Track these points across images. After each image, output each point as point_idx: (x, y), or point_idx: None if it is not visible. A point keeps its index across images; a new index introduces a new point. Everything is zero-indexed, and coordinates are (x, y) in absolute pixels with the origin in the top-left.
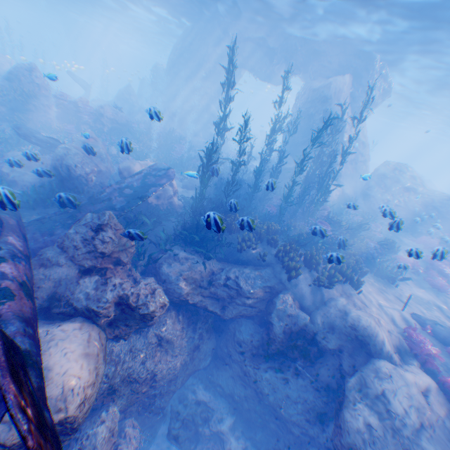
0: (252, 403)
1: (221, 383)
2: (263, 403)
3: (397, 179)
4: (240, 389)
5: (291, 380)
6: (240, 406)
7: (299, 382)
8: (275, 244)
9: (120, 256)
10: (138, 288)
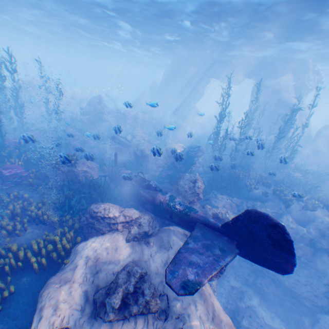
0: (270, 288)
1: (245, 276)
2: (279, 287)
3: None
4: (260, 279)
5: (298, 270)
6: (261, 290)
7: (303, 271)
8: (270, 186)
9: (199, 195)
10: (219, 210)
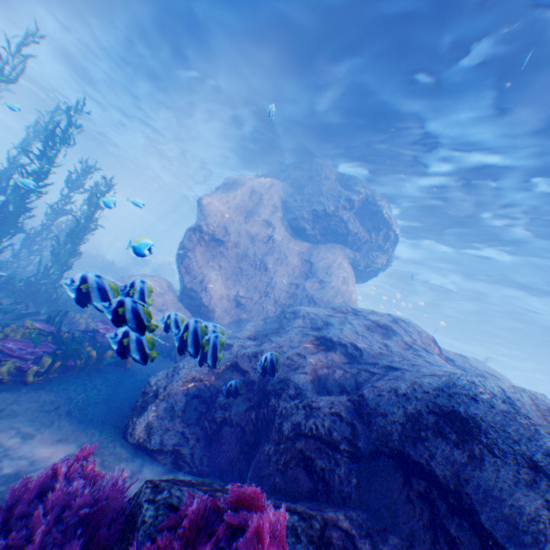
0: None
1: None
2: None
3: (327, 324)
4: None
5: None
6: None
7: None
8: None
9: None
10: None
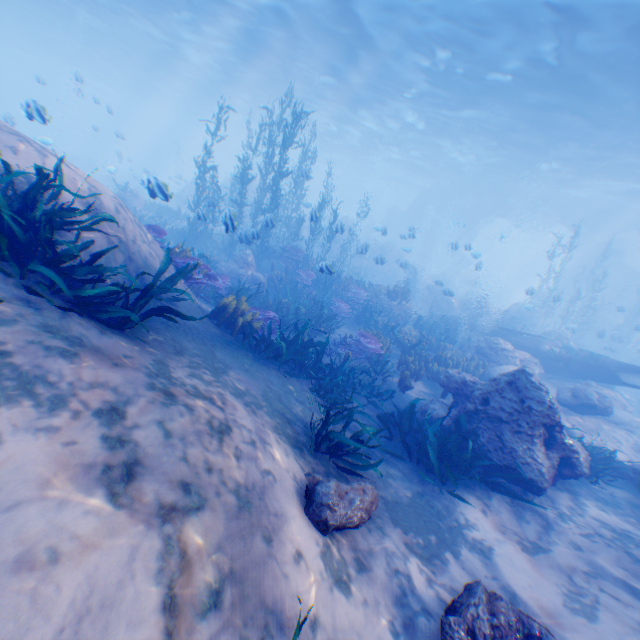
0: None
1: None
2: None
3: None
4: None
5: None
6: None
7: None
8: None
9: None
10: None
